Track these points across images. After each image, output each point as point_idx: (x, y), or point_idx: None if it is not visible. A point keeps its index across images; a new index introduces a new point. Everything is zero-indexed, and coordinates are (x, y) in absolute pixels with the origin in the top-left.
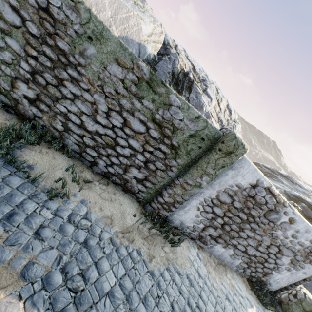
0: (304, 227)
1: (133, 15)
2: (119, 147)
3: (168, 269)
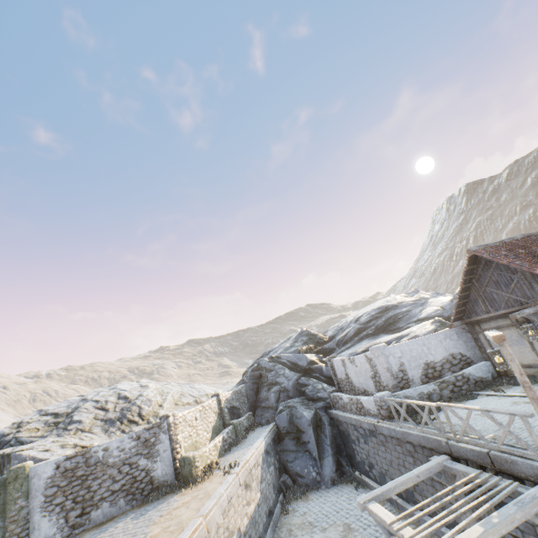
0: (117, 442)
1: None
2: None
3: None
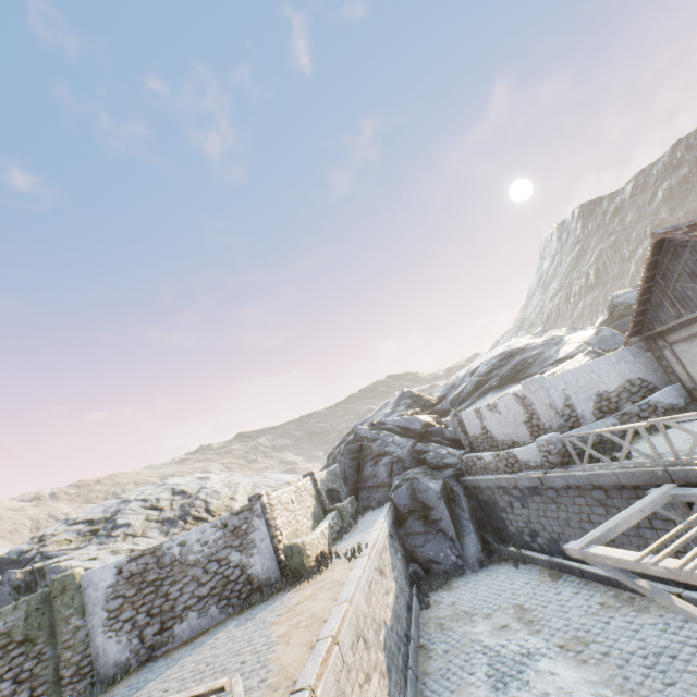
0: (197, 533)
1: None
2: None
3: None
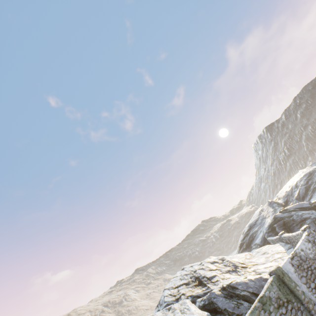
0: (302, 245)
1: (196, 315)
2: None
3: None
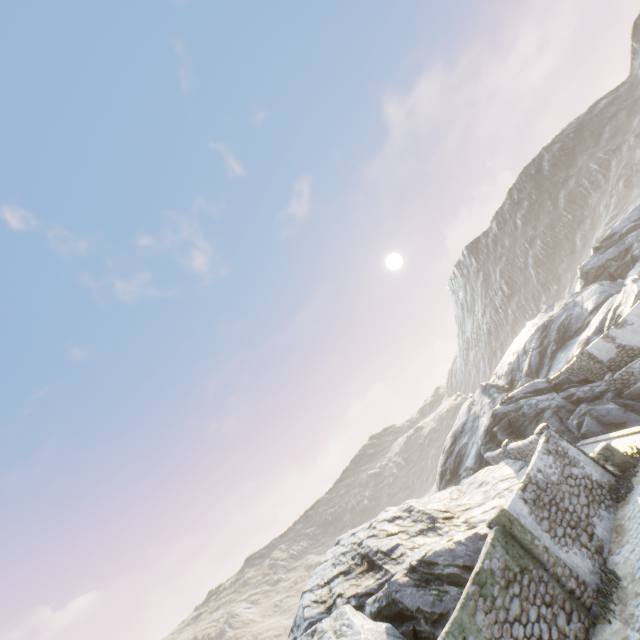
0: (539, 461)
1: (365, 634)
2: (543, 635)
3: (639, 578)
